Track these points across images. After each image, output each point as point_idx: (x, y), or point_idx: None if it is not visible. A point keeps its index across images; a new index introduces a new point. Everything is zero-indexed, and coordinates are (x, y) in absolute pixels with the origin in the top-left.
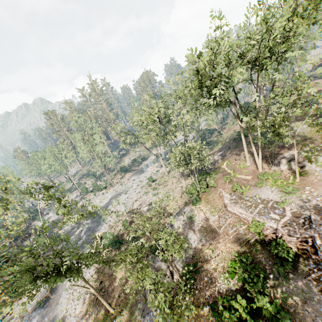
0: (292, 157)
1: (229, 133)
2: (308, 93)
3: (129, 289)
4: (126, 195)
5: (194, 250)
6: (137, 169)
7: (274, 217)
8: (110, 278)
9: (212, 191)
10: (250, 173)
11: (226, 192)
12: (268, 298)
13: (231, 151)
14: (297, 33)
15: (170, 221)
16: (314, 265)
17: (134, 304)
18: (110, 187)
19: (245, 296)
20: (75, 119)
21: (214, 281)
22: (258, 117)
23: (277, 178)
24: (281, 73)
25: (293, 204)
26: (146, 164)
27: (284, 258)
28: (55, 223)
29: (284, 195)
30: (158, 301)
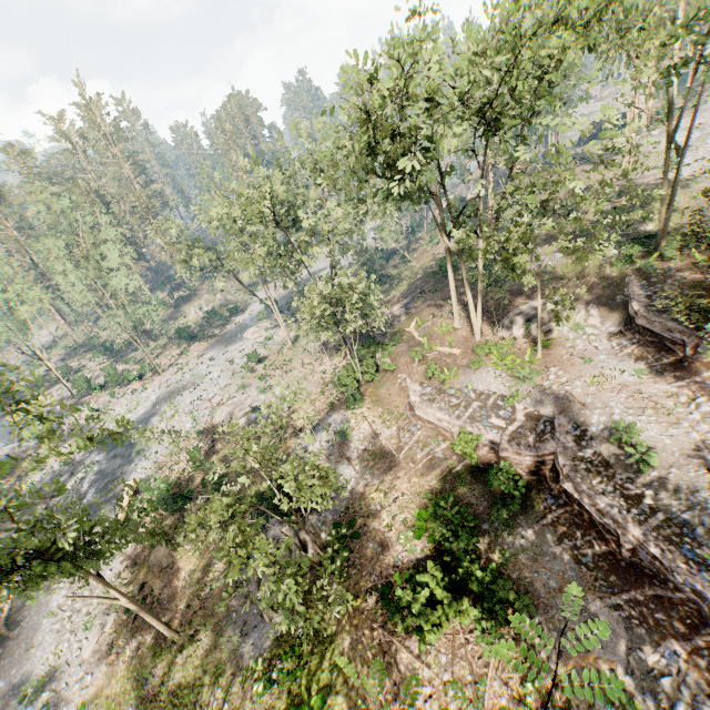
0: (533, 314)
1: (423, 260)
2: (568, 190)
3: (218, 580)
4: (195, 394)
5: (349, 496)
6: (220, 335)
7: (497, 423)
8: (166, 574)
9: (386, 380)
10: (460, 344)
11: (413, 381)
12: (479, 562)
13: (425, 298)
14: (560, 63)
15: (299, 443)
16: (554, 500)
17: (224, 615)
18: (152, 377)
19: (441, 565)
20: (44, 200)
21: (386, 548)
22: (480, 231)
23: (507, 352)
24: (527, 144)
25: (528, 399)
26: (242, 323)
27: (509, 493)
28: (13, 463)
29: (516, 383)
30: (283, 593)
